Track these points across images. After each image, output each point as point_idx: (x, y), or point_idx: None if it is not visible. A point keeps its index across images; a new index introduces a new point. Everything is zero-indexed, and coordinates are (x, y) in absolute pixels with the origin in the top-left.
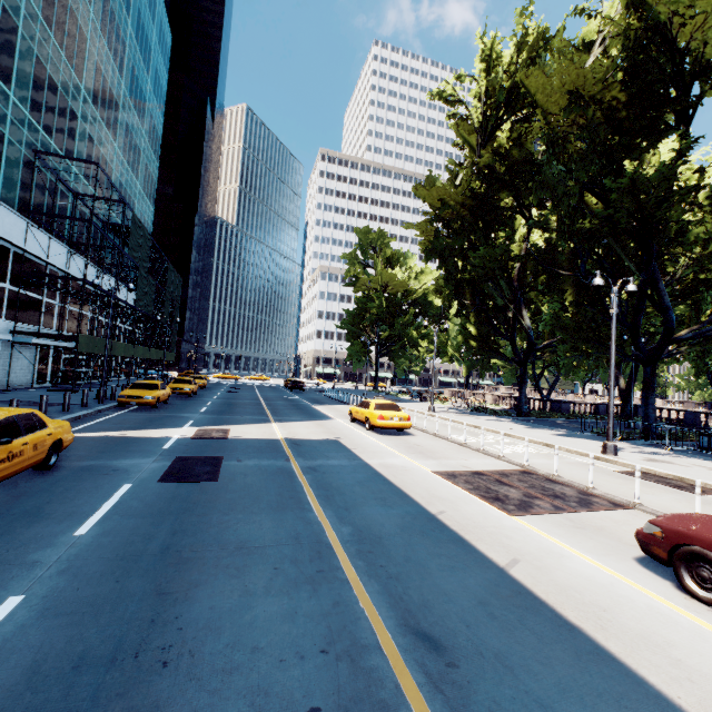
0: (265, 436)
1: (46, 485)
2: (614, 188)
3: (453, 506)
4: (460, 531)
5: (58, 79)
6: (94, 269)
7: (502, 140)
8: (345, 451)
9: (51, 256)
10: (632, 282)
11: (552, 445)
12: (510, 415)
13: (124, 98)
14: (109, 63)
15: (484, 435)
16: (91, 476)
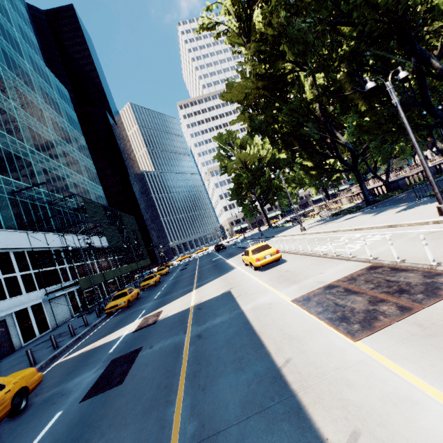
0: (182, 308)
1: (5, 436)
2: (353, 8)
3: (300, 347)
4: (299, 390)
5: (9, 148)
6: (79, 237)
7: (262, 29)
8: (231, 302)
9: (50, 243)
10: (401, 69)
11: (394, 225)
12: (361, 208)
13: (54, 138)
14: (36, 124)
15: (340, 237)
16: (42, 410)
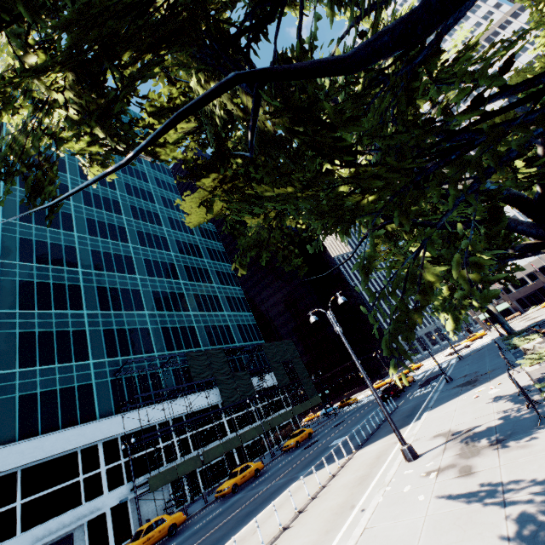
0: None
1: None
2: None
3: None
4: None
5: (124, 325)
6: (201, 395)
7: None
8: None
9: (153, 417)
10: None
11: None
12: None
13: (185, 286)
14: (164, 283)
15: None
16: None
